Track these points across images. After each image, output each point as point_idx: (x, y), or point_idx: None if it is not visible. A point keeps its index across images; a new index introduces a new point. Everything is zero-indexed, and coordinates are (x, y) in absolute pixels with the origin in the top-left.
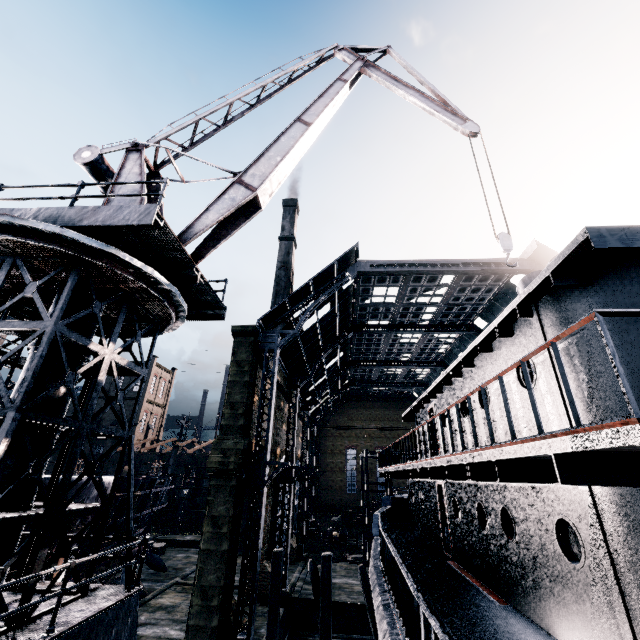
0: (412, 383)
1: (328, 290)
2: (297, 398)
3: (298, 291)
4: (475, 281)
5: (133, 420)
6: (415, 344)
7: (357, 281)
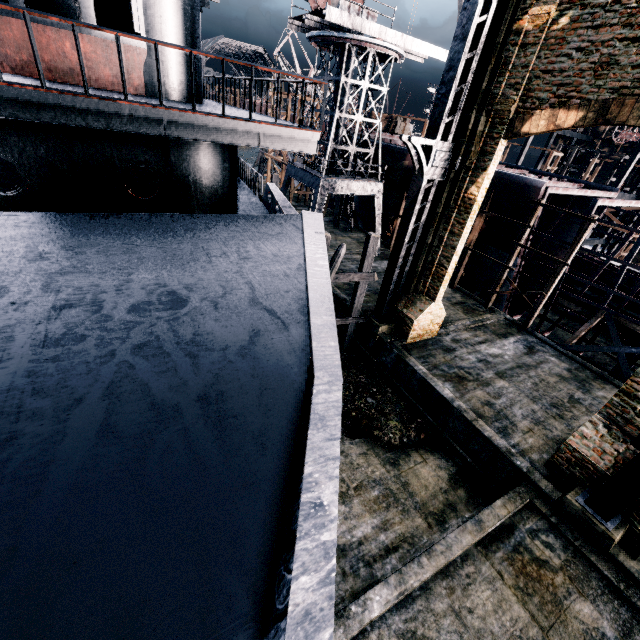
0: None
1: None
2: None
3: None
4: None
5: (337, 107)
6: None
7: None
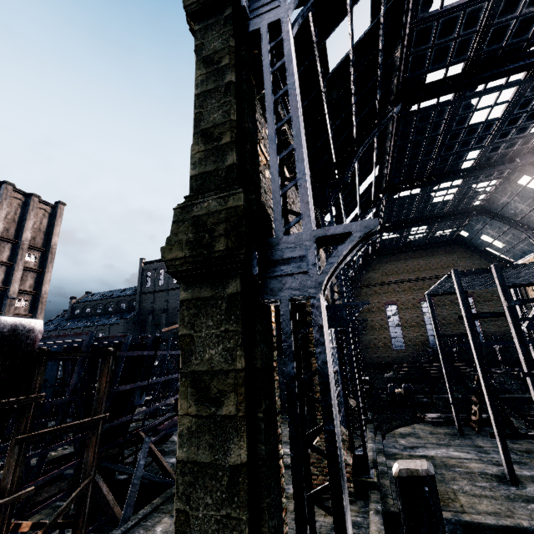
0: (465, 213)
1: None
2: (332, 212)
3: None
4: None
5: None
6: (495, 122)
7: None
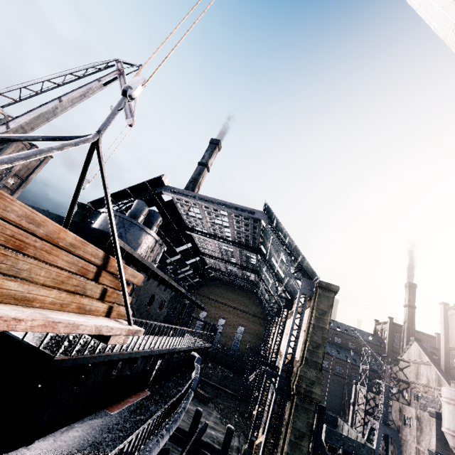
0: (249, 281)
1: (140, 197)
2: None
3: (118, 193)
4: (241, 218)
5: None
6: (234, 252)
7: (173, 198)
